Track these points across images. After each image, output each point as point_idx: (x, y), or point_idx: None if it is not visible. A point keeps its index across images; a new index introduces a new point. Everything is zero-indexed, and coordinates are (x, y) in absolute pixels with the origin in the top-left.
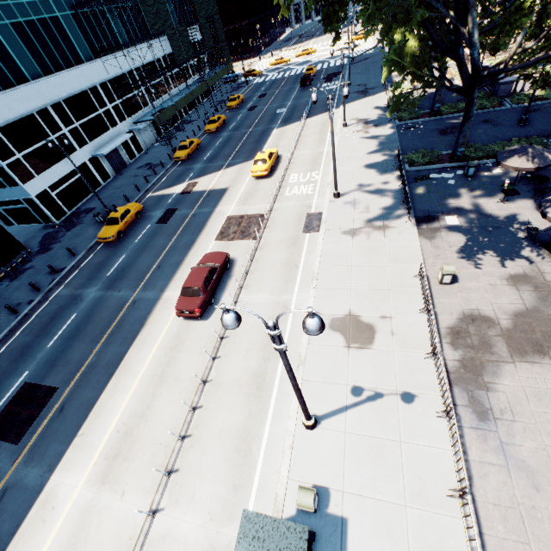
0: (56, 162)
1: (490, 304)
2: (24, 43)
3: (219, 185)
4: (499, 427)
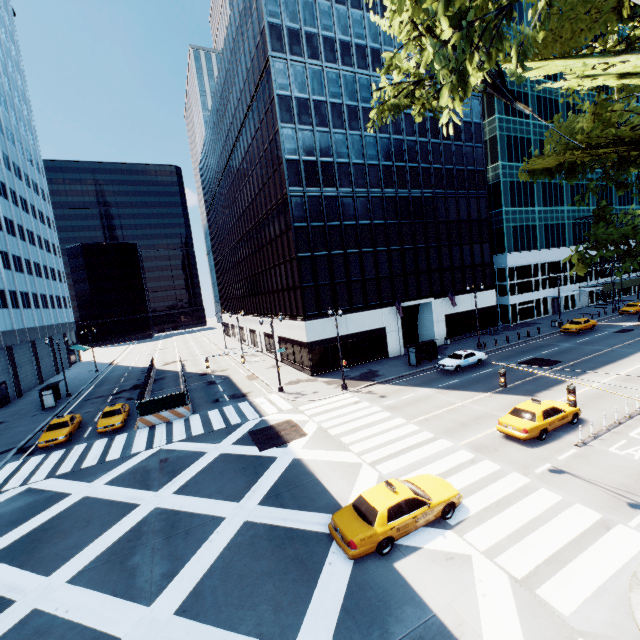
0: (527, 292)
1: None
2: (544, 233)
3: None
4: None
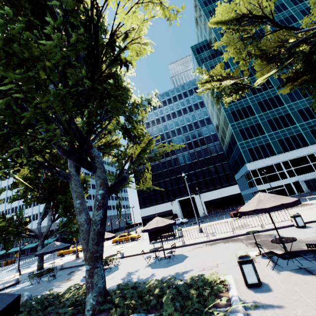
0: (274, 181)
1: (289, 235)
2: (280, 144)
3: None
4: (208, 246)
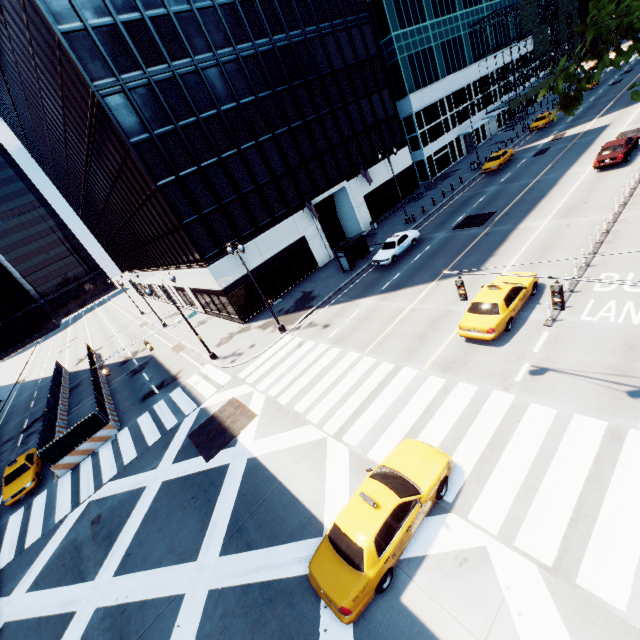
0: (439, 137)
1: None
2: (443, 55)
3: (597, 126)
4: None
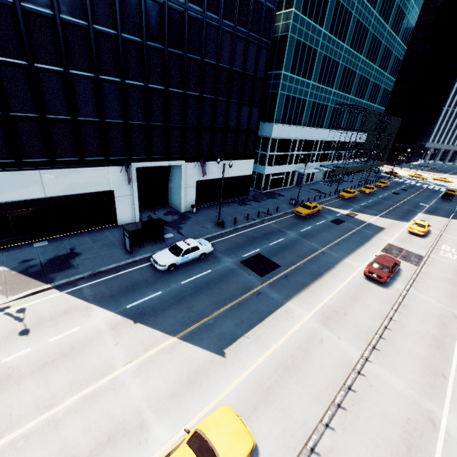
0: (282, 164)
1: None
2: (311, 110)
3: (377, 223)
4: None
